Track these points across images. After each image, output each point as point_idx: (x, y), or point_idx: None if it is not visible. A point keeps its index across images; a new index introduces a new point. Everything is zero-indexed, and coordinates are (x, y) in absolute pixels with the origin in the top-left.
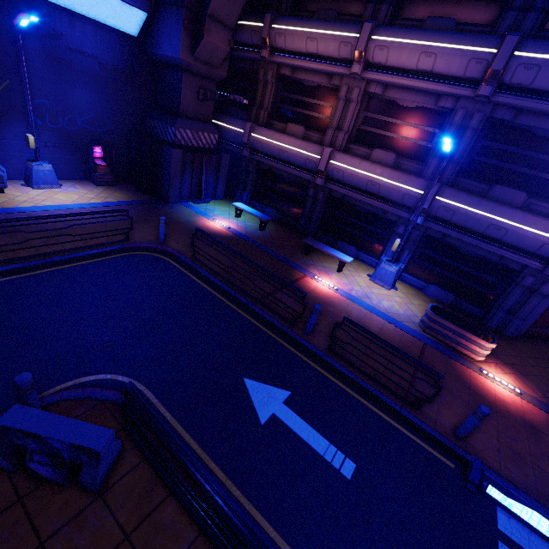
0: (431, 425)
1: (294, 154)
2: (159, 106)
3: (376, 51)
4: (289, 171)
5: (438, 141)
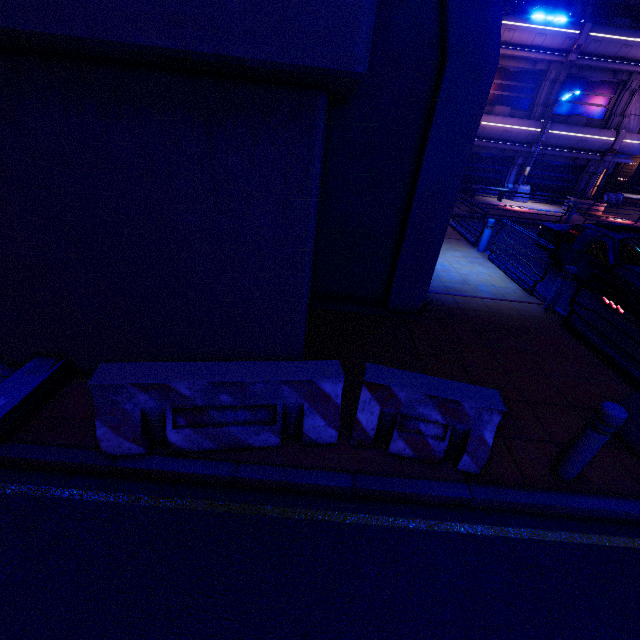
0: None
1: None
2: None
3: (505, 32)
4: None
5: (536, 94)
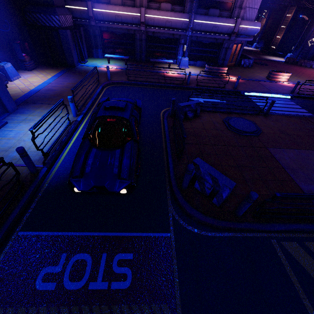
0: (229, 89)
1: (125, 16)
2: (32, 2)
3: None
4: (123, 27)
5: None
